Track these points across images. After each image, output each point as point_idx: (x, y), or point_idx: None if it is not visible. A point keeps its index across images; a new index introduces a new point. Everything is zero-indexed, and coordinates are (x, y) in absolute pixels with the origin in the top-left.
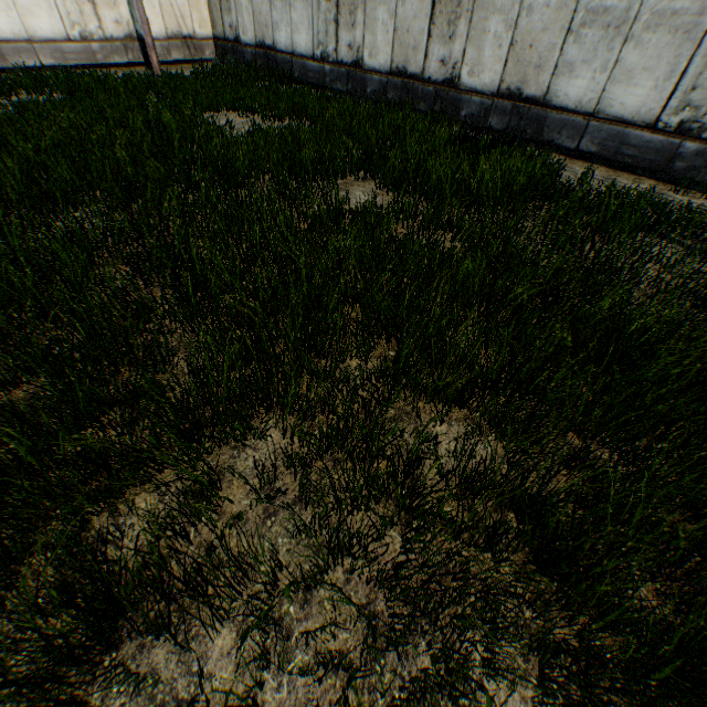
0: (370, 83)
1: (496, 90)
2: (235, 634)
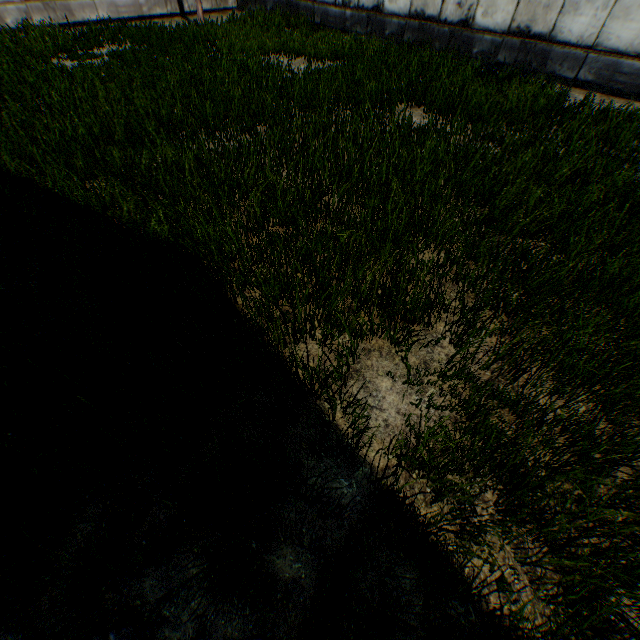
0: (389, 26)
1: (507, 29)
2: (448, 326)
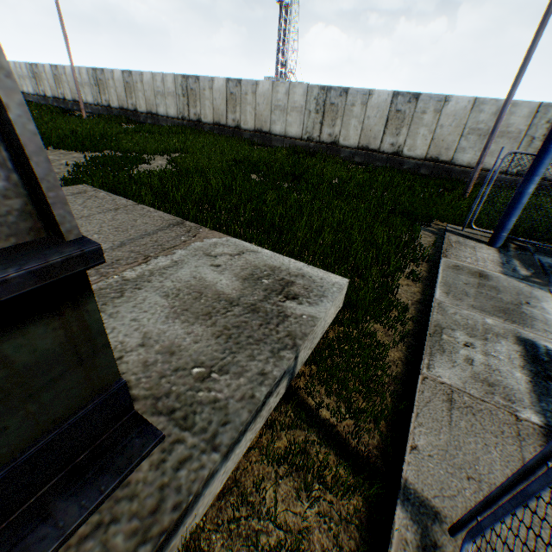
0: (51, 101)
1: (73, 100)
2: None
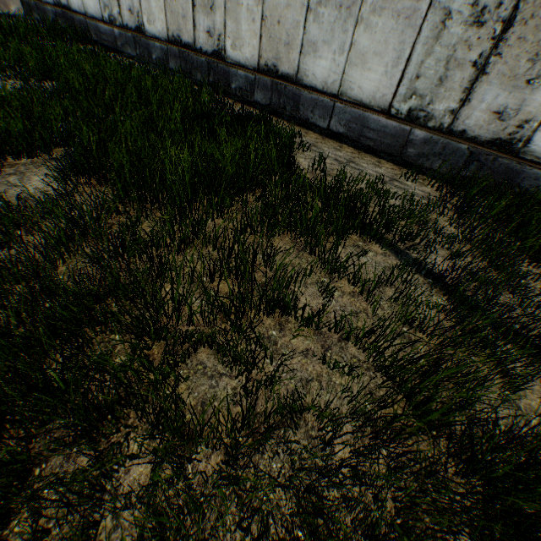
0: (154, 49)
1: (256, 64)
2: None
